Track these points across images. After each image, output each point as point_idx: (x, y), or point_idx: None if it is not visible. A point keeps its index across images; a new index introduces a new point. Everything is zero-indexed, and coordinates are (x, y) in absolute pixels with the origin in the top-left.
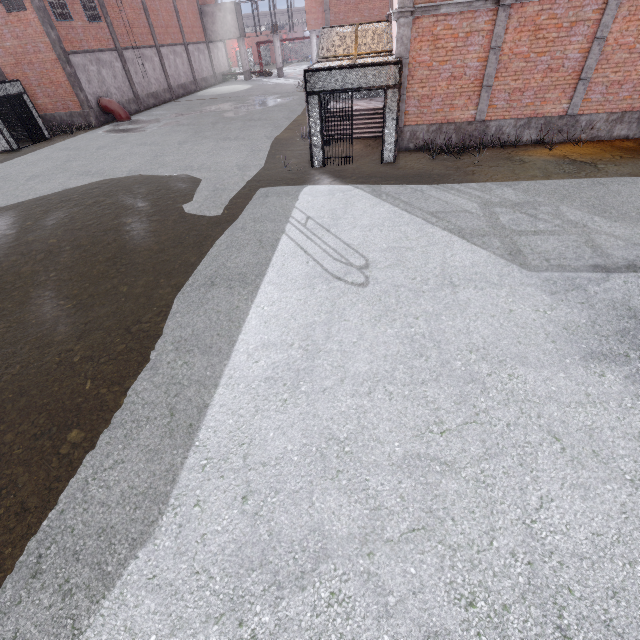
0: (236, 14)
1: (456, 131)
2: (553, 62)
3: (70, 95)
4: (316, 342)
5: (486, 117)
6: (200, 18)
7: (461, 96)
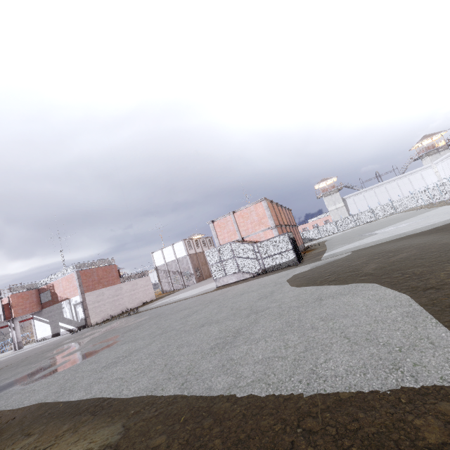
0: None
1: None
2: None
3: None
4: (418, 226)
5: None
6: None
7: None
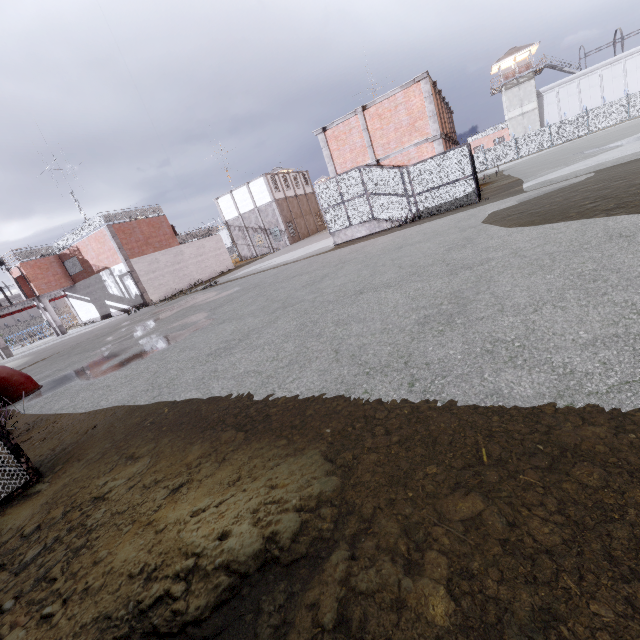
0: None
1: None
2: None
3: None
4: None
5: None
6: None
7: None
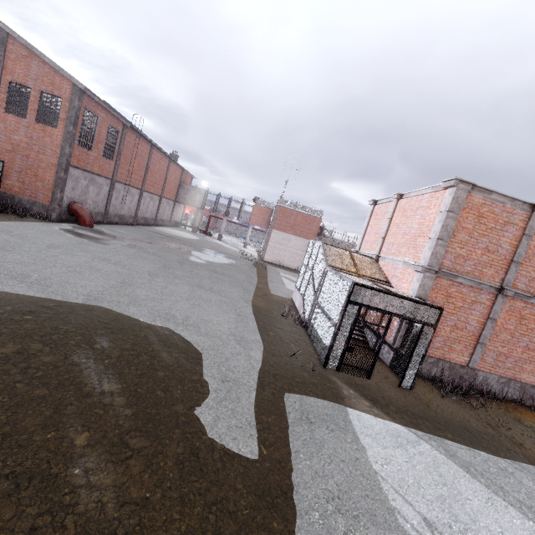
0: (204, 196)
1: (450, 369)
2: (530, 343)
3: (46, 190)
4: None
5: (476, 366)
6: (178, 188)
7: (459, 343)
